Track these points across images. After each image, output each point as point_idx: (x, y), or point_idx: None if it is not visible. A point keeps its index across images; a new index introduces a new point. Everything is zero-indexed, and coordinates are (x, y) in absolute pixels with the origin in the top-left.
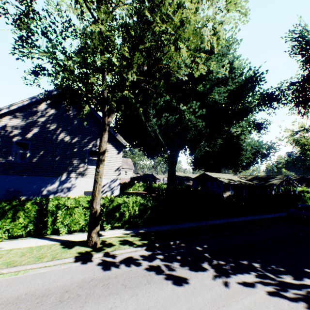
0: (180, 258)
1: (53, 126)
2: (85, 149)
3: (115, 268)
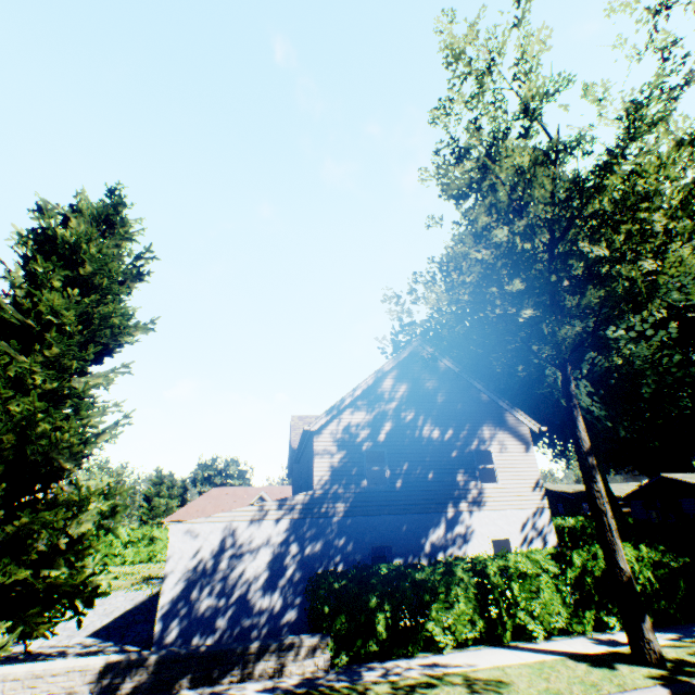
0: None
1: (409, 413)
2: (468, 449)
3: None
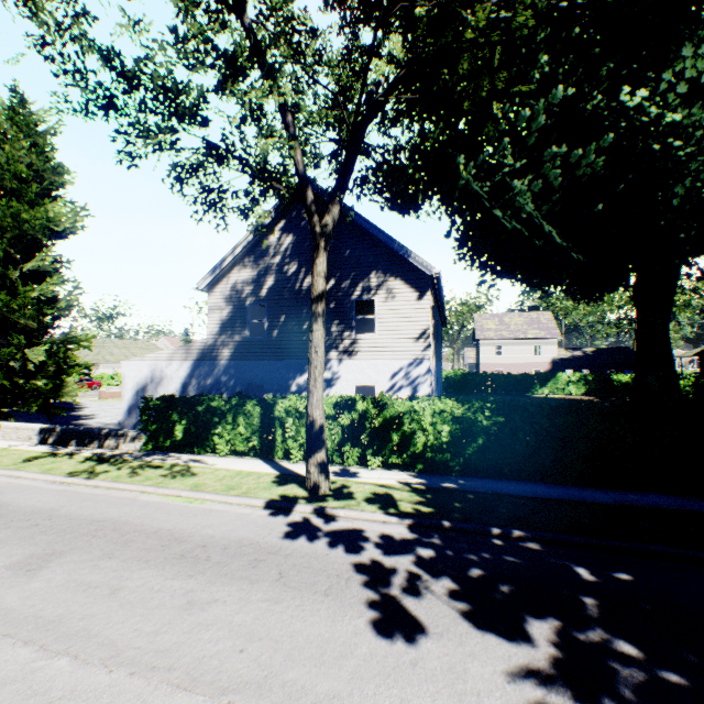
0: (475, 577)
1: (293, 267)
2: (349, 300)
3: (307, 539)
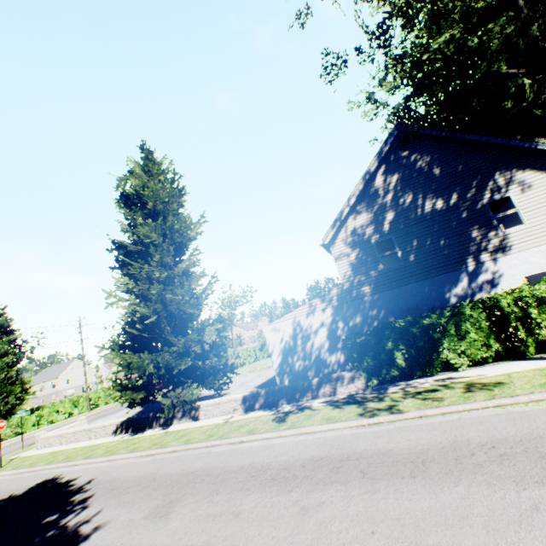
0: None
1: (407, 198)
2: (479, 205)
3: None
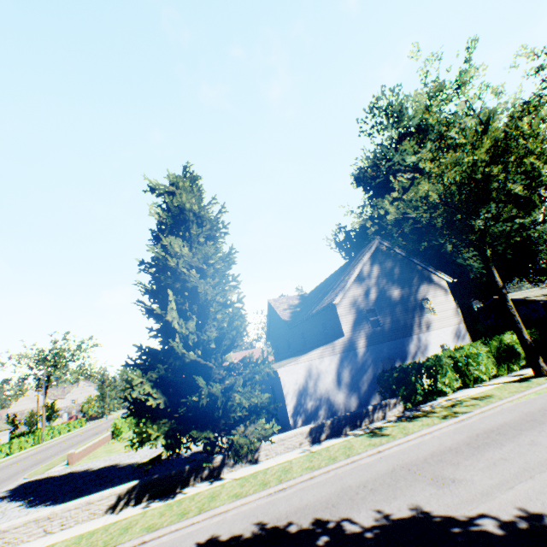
0: None
1: (382, 284)
2: (417, 299)
3: None
